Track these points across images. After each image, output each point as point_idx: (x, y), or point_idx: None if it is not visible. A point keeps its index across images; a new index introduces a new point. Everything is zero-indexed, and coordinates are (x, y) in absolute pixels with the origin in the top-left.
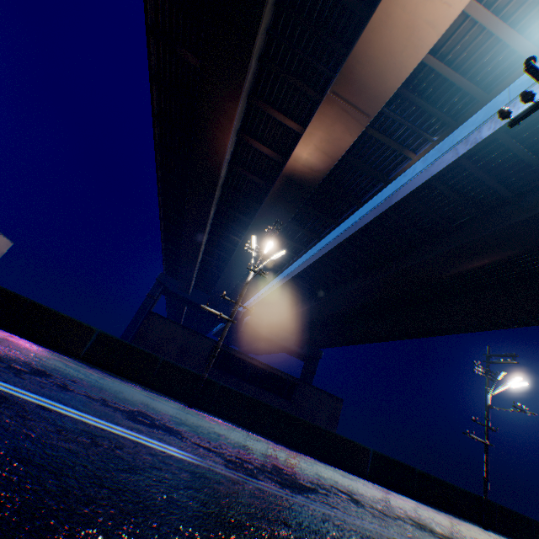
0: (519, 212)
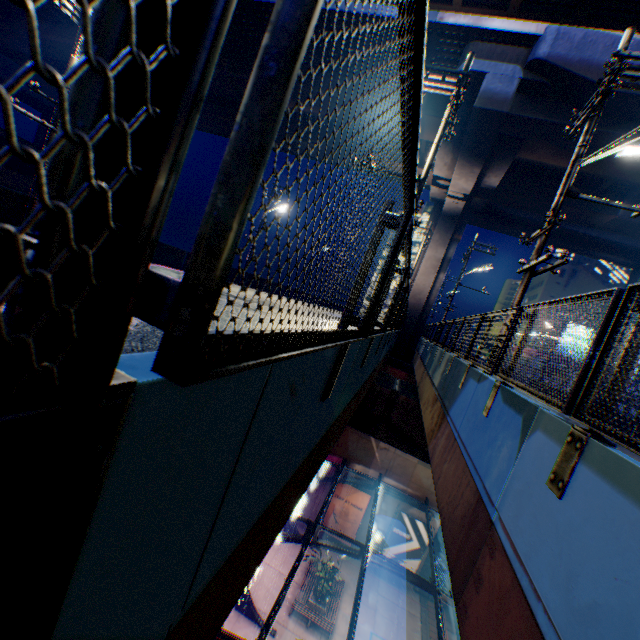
0: (342, 90)
